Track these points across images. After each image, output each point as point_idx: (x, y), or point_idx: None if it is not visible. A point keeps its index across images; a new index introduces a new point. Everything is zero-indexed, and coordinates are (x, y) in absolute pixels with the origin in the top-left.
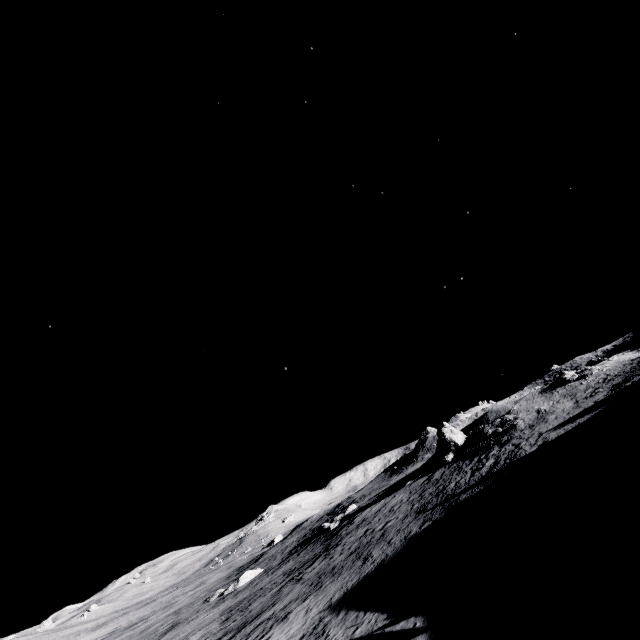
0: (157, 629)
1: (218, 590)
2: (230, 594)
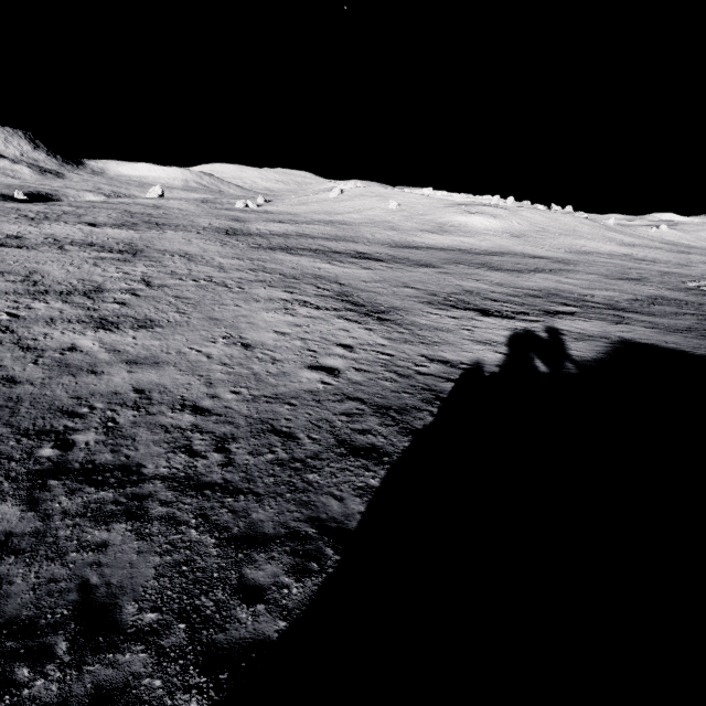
0: (630, 274)
1: (705, 282)
2: (699, 291)
